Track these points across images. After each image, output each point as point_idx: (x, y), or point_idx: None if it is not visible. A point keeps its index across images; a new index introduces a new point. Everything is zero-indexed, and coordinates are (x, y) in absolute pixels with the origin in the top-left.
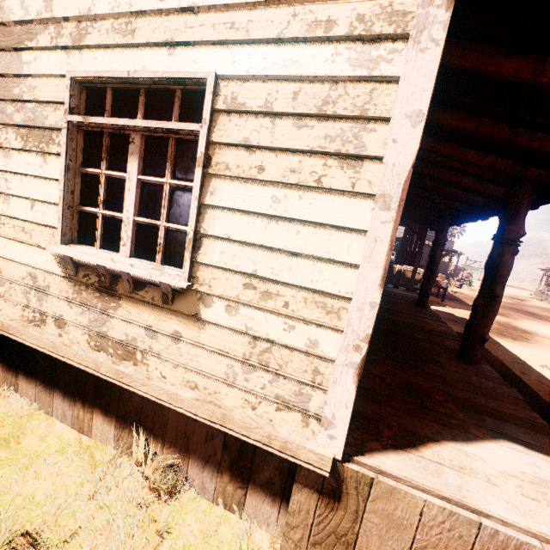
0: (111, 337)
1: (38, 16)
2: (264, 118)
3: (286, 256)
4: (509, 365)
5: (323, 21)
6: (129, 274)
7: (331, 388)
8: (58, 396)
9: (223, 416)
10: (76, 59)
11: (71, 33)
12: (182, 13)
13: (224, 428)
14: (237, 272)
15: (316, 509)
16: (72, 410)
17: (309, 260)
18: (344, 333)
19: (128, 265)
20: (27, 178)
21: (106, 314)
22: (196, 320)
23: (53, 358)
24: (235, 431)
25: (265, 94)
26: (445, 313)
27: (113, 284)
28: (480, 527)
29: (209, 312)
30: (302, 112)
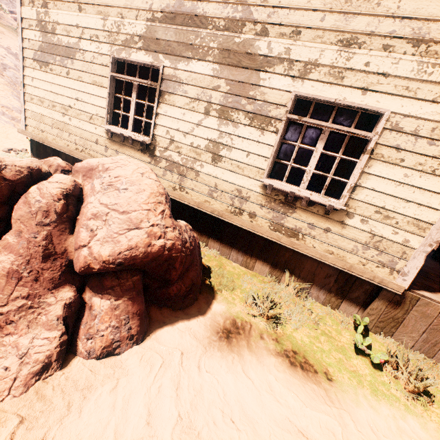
0: (285, 226)
1: (278, 55)
2: (411, 136)
3: (403, 201)
4: None
5: None
6: (309, 198)
7: (411, 260)
8: (235, 250)
9: (350, 266)
10: (298, 84)
11: (299, 69)
12: (377, 75)
13: (349, 271)
14: (372, 205)
15: (385, 308)
16: (243, 257)
17: (416, 205)
18: (425, 238)
19: (308, 194)
20: (246, 140)
21: (284, 214)
22: (341, 223)
23: (236, 232)
24: (355, 273)
25: (416, 126)
26: None
27: (293, 201)
28: None
29: (350, 221)
30: (435, 138)
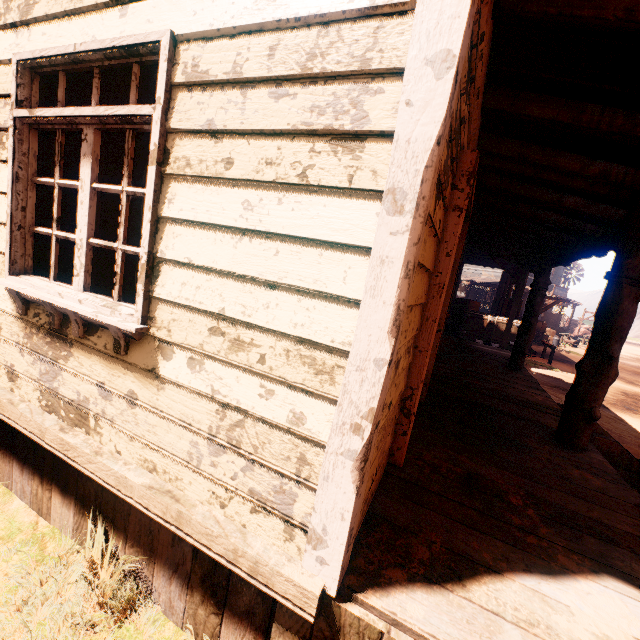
0: (62, 395)
1: None
2: (233, 89)
3: (262, 288)
4: (636, 451)
5: None
6: (75, 313)
7: (321, 487)
8: (17, 466)
9: (178, 514)
10: (24, 38)
11: (19, 5)
12: None
13: (180, 532)
14: (202, 312)
15: None
16: (31, 485)
17: (293, 294)
18: (338, 405)
19: (76, 301)
20: None
21: (57, 365)
22: (154, 376)
23: None
24: (193, 538)
25: (234, 55)
26: (552, 378)
27: (63, 326)
28: None
29: (168, 366)
30: (281, 74)
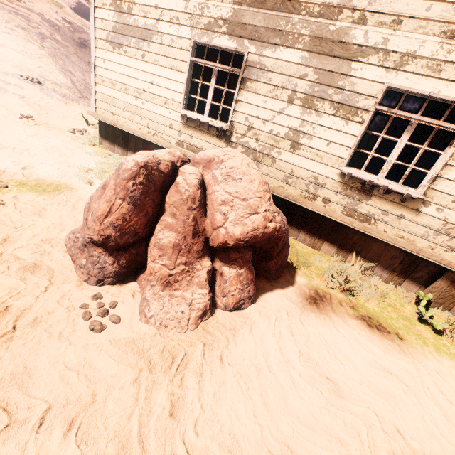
0: (359, 211)
1: (374, 45)
2: None
3: None
4: None
5: None
6: (387, 187)
7: None
8: (304, 232)
9: (419, 250)
10: (392, 76)
11: (395, 60)
12: None
13: (418, 254)
14: (450, 195)
15: (447, 287)
16: (311, 238)
17: None
18: None
19: (387, 183)
20: (329, 130)
21: (359, 201)
22: (415, 211)
23: (306, 215)
24: (423, 256)
25: None
26: None
27: (370, 189)
28: None
29: (425, 209)
30: None
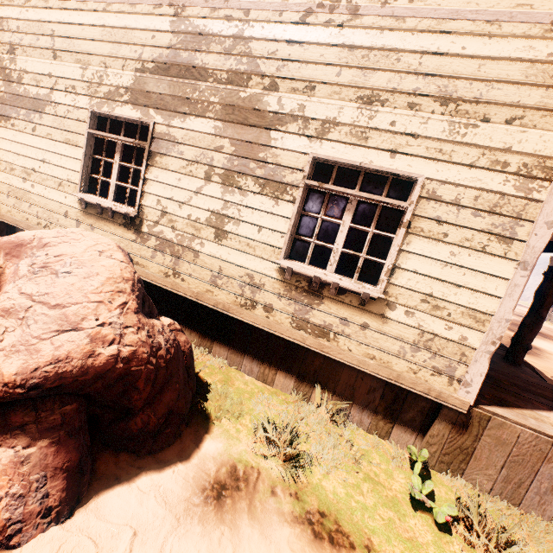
0: (311, 322)
1: (291, 112)
2: (452, 206)
3: (453, 287)
4: None
5: (501, 161)
6: (339, 285)
7: (472, 364)
8: (248, 357)
9: (397, 376)
10: (316, 145)
11: (316, 128)
12: (405, 135)
13: (397, 383)
14: (417, 292)
15: (449, 433)
16: (259, 367)
17: (469, 291)
18: (486, 334)
19: (337, 279)
20: (258, 212)
21: (309, 307)
22: (381, 317)
23: (249, 332)
24: (404, 385)
25: (456, 194)
26: None
27: (319, 288)
28: (552, 444)
29: (392, 313)
30: (480, 208)
